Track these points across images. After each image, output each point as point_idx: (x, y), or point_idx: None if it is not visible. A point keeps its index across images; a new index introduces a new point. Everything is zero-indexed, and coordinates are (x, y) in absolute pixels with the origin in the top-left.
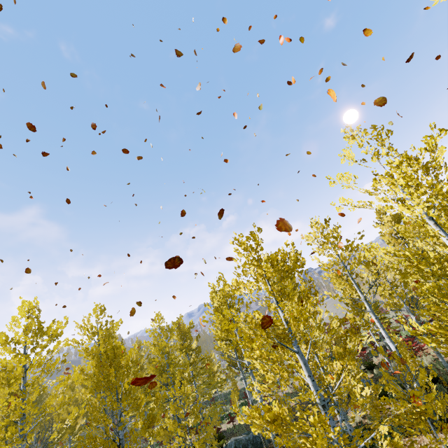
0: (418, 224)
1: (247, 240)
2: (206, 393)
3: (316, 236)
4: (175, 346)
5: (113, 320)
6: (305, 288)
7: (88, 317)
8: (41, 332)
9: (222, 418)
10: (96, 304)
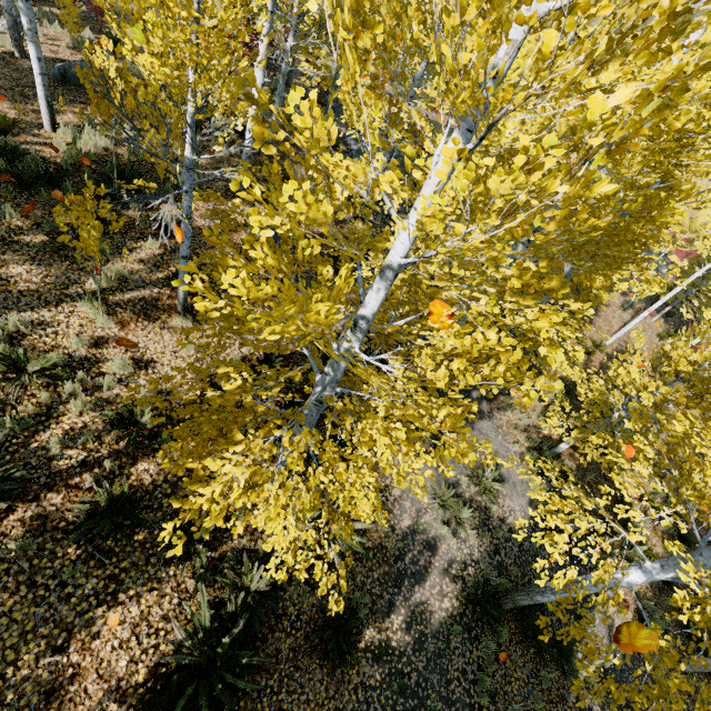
0: None
1: None
2: None
3: None
4: None
5: None
6: None
7: None
8: None
9: None
10: None
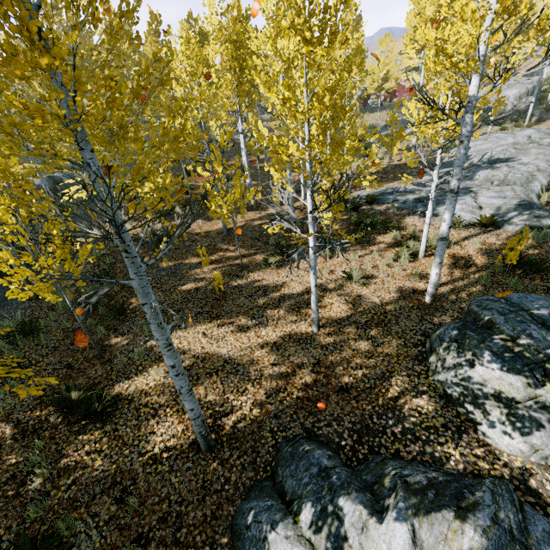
0: None
1: None
2: None
3: None
4: None
5: None
6: None
7: None
8: None
9: None
10: None
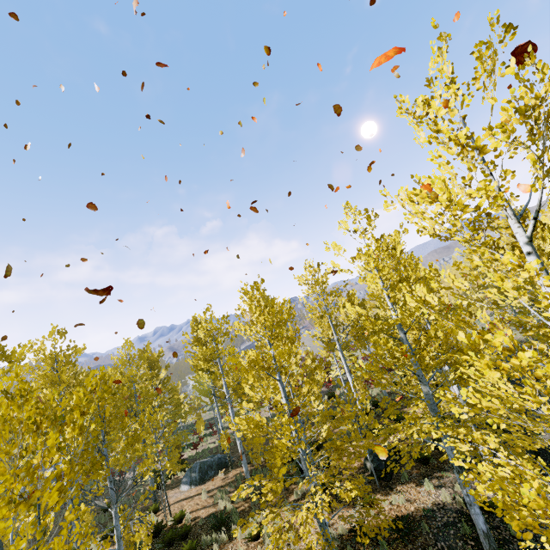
0: (376, 296)
1: (251, 288)
2: (173, 422)
3: (307, 279)
4: (146, 375)
5: (76, 345)
6: (292, 334)
7: (42, 340)
8: (4, 356)
9: (183, 448)
10: (53, 327)
